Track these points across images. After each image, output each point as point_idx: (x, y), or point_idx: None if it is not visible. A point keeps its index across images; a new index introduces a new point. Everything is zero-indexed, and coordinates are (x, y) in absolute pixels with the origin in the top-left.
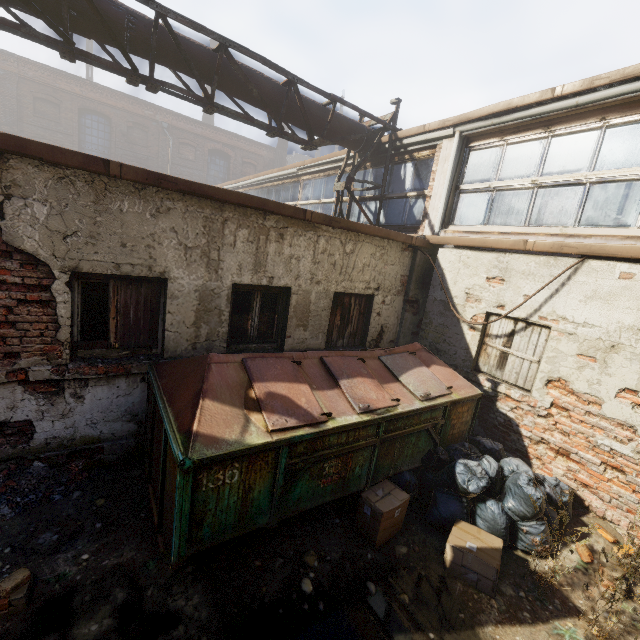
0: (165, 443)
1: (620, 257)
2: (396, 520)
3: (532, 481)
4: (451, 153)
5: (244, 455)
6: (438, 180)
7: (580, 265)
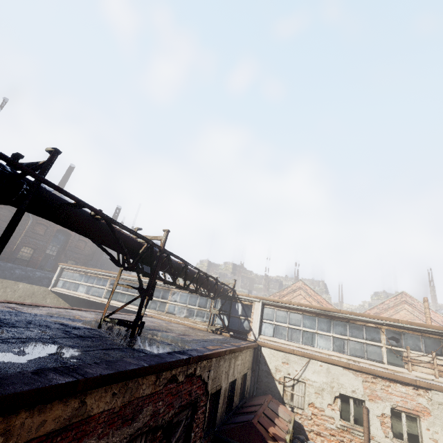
0: None
1: (319, 360)
2: None
3: None
4: (260, 308)
5: None
6: (255, 316)
7: (309, 361)
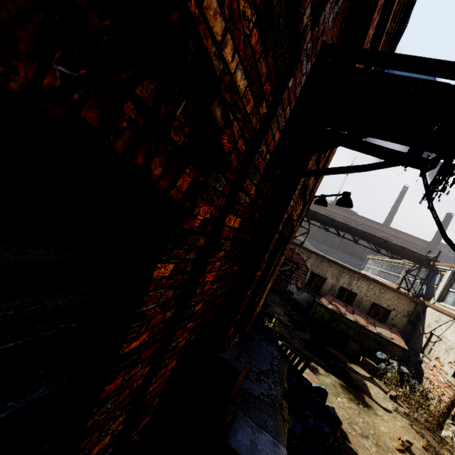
0: (314, 302)
1: None
2: (354, 349)
3: (397, 363)
4: (447, 276)
5: (325, 308)
6: (441, 284)
7: (454, 321)
